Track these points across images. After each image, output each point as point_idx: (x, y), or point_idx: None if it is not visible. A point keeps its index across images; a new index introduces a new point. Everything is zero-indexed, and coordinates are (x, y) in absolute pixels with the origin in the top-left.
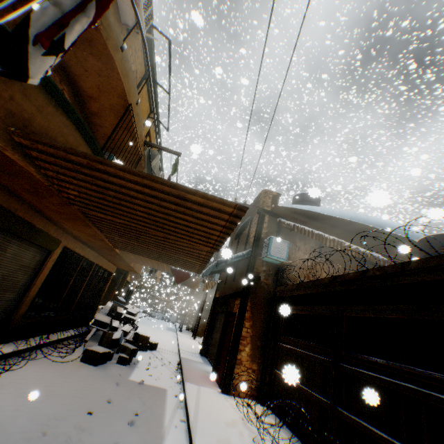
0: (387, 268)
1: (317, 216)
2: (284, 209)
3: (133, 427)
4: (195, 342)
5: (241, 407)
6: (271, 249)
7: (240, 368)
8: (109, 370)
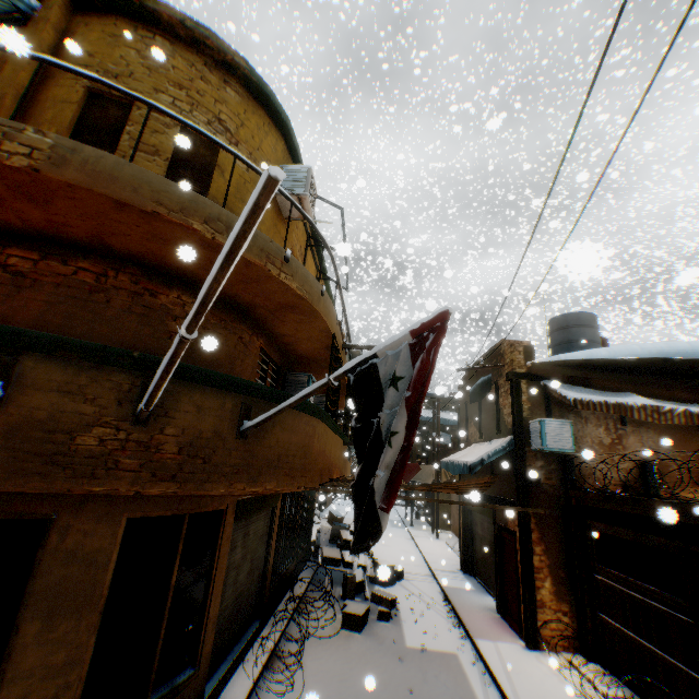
0: None
1: (602, 363)
2: (546, 366)
3: None
4: (443, 544)
5: (565, 671)
6: (546, 439)
7: (544, 612)
8: (379, 635)
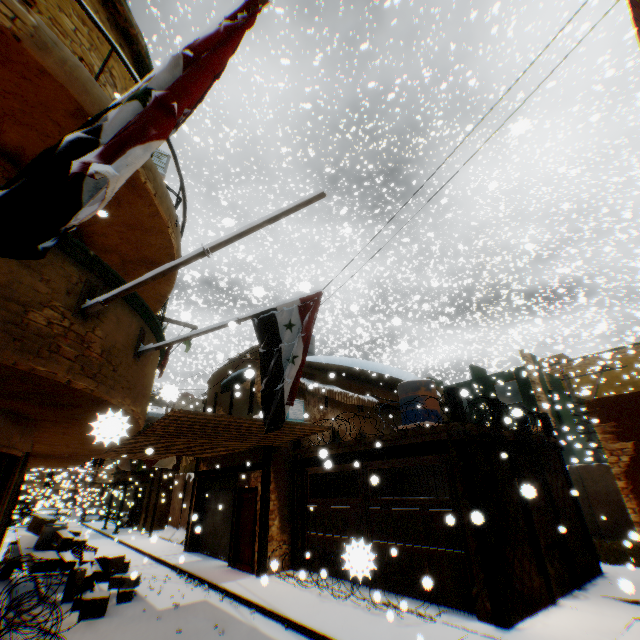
0: (396, 434)
1: (321, 365)
2: None
3: (228, 632)
4: (158, 539)
5: (286, 579)
6: (290, 412)
7: (273, 544)
8: (127, 611)
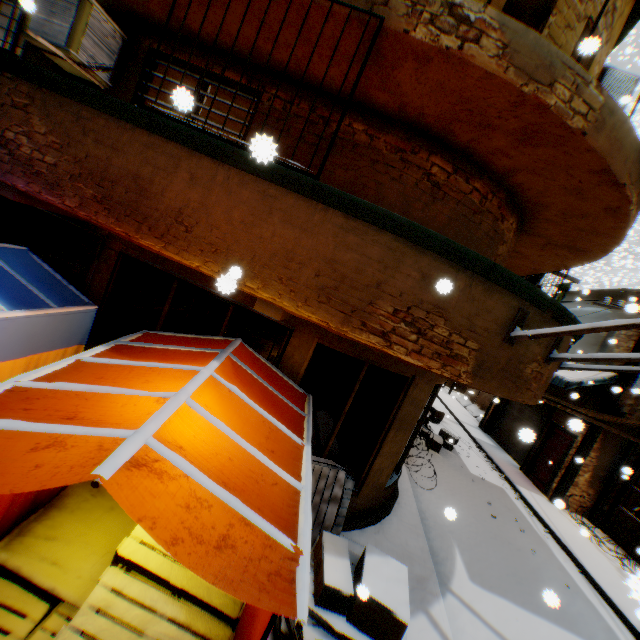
0: None
1: None
2: None
3: (526, 535)
4: (455, 401)
5: (579, 525)
6: None
7: (573, 489)
8: (451, 460)
